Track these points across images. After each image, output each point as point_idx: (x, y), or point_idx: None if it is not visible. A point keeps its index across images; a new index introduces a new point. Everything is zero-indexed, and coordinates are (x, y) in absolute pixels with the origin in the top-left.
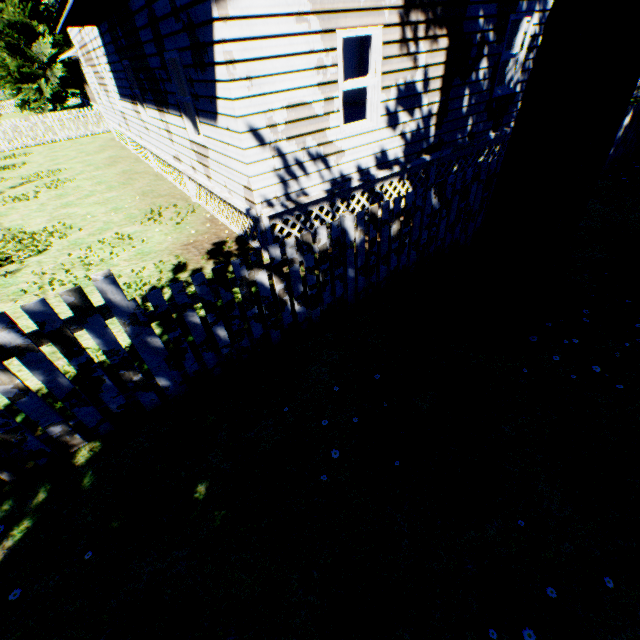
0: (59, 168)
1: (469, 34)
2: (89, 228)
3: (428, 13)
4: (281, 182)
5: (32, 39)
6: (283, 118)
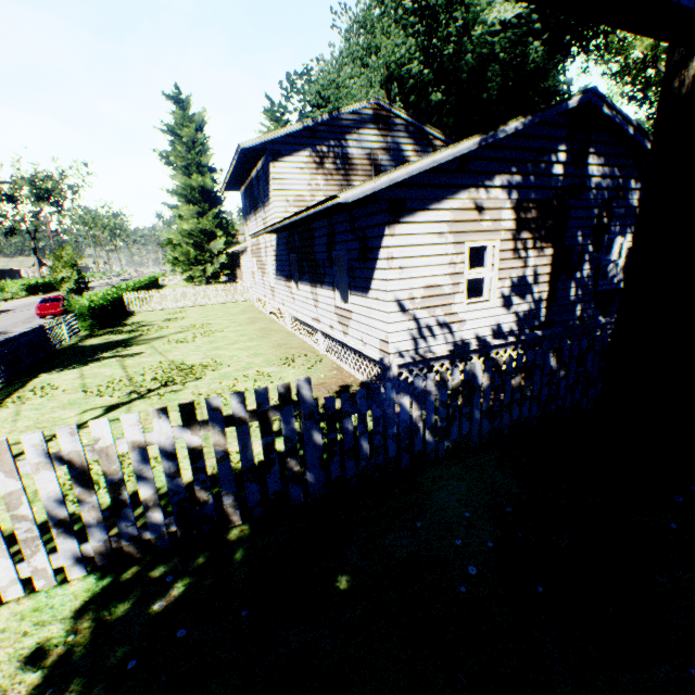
0: (210, 322)
1: (570, 246)
2: (235, 365)
3: (534, 233)
4: (412, 339)
5: (212, 239)
6: (420, 294)
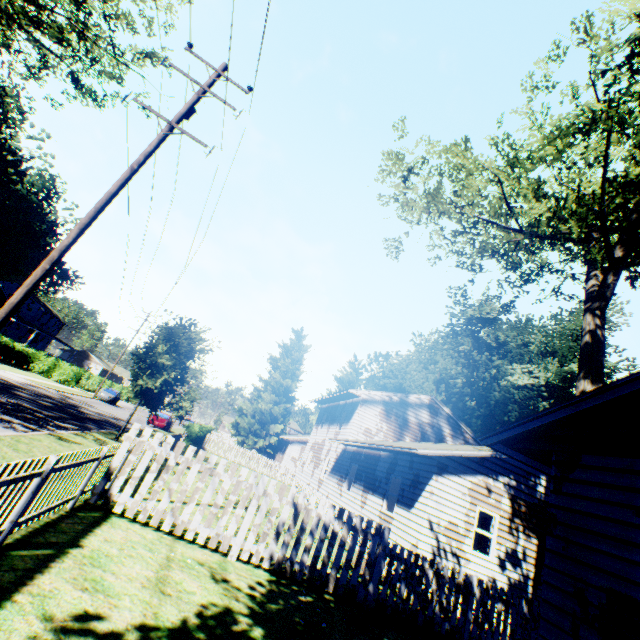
0: None
1: None
2: None
3: (524, 522)
4: (432, 552)
5: (274, 421)
6: (444, 523)
